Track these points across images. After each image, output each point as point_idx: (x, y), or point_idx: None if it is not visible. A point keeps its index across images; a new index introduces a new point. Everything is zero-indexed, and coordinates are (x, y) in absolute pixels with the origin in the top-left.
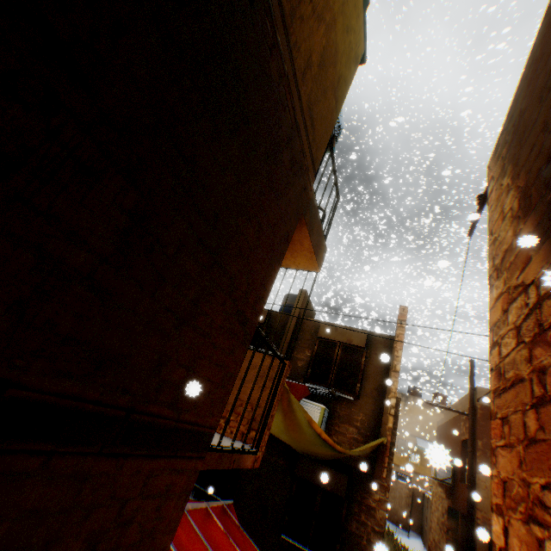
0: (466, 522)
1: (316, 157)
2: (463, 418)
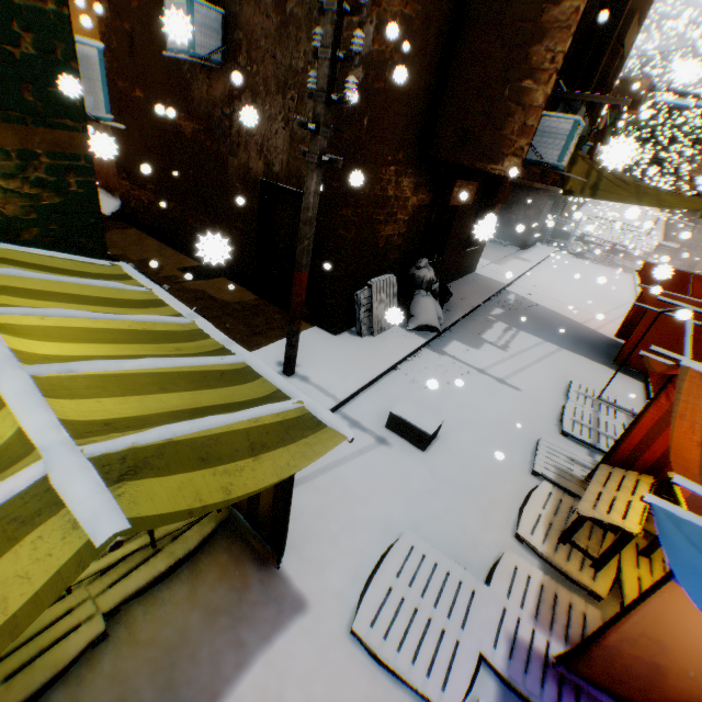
0: None
1: None
2: None
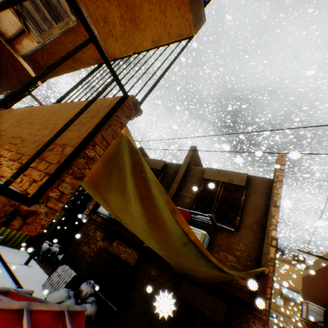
0: None
1: None
2: None
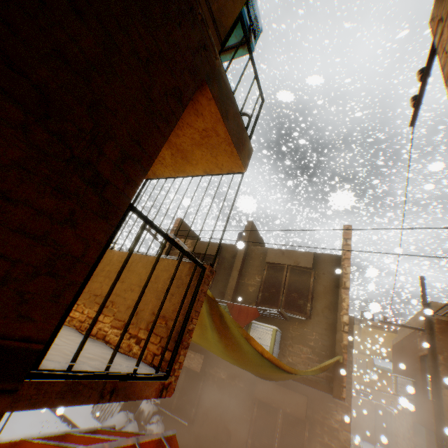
0: (436, 440)
1: (220, 23)
2: (419, 334)
